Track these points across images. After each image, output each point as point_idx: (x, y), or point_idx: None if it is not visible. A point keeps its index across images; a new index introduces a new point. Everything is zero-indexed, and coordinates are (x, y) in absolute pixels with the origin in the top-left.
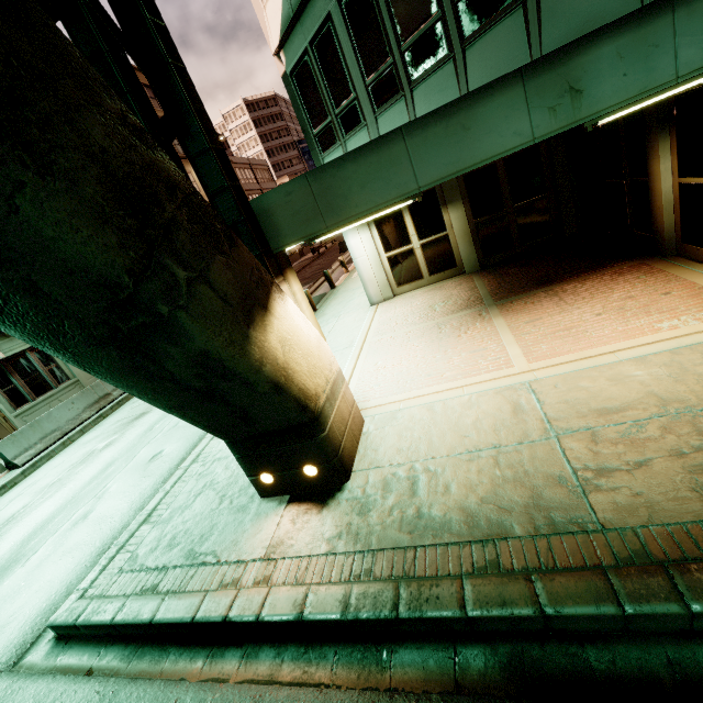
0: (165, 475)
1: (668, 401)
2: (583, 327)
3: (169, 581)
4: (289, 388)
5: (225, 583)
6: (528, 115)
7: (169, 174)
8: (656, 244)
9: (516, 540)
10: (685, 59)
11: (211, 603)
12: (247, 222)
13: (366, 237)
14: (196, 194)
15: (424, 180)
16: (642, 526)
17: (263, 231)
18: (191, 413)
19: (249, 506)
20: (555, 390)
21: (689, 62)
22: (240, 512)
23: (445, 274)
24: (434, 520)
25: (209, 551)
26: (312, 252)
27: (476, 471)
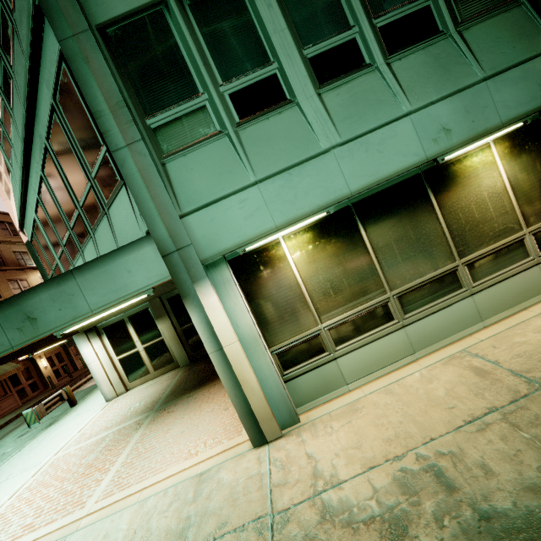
0: None
1: None
2: (162, 449)
3: None
4: None
5: None
6: (5, 333)
7: None
8: None
9: None
10: (93, 301)
11: None
12: None
13: (98, 346)
14: None
15: None
16: None
17: None
18: None
19: None
20: None
21: (96, 302)
22: None
23: (166, 368)
24: None
25: None
26: None
27: None
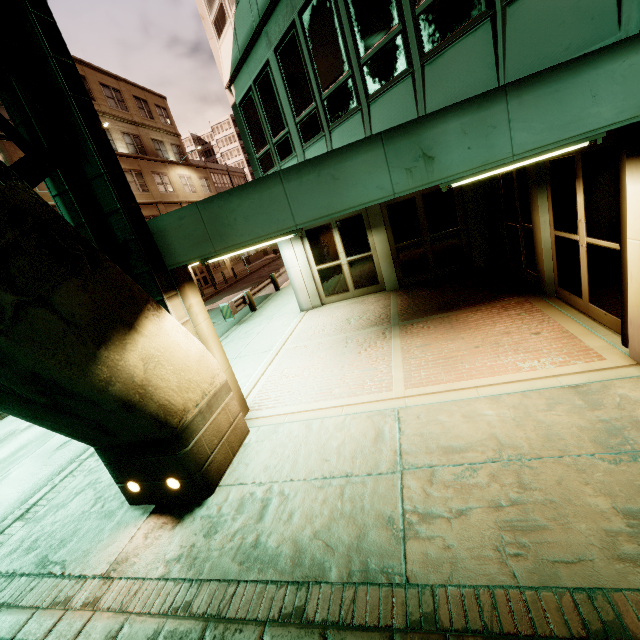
0: (64, 465)
1: (505, 446)
2: (461, 358)
3: (10, 591)
4: (144, 405)
5: (57, 601)
6: (389, 173)
7: (22, 201)
8: (539, 284)
9: (328, 586)
10: (520, 141)
11: (34, 624)
12: (139, 241)
13: (299, 250)
14: (57, 220)
15: (300, 219)
16: (441, 585)
17: (158, 248)
18: (48, 422)
19: (116, 513)
20: (417, 421)
21: (522, 143)
22: (105, 518)
23: (368, 289)
24: (267, 551)
25: (59, 561)
26: (274, 252)
27: (321, 501)
